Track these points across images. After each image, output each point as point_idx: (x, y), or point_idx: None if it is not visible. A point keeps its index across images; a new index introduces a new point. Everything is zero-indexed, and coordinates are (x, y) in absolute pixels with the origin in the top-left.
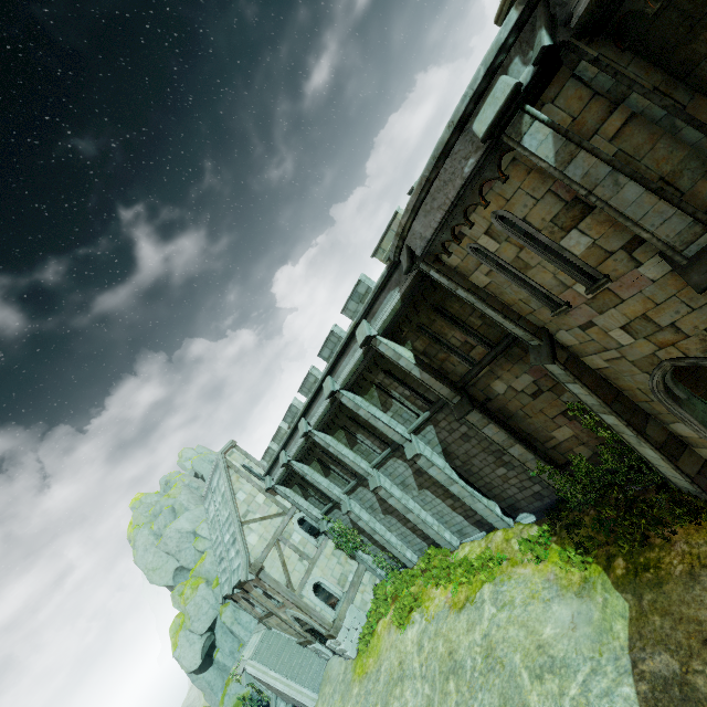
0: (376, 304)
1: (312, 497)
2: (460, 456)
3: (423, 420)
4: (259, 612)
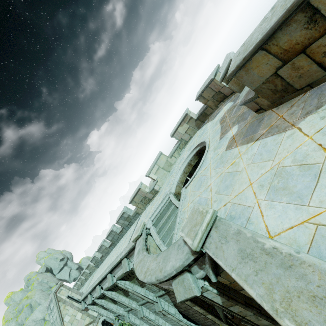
0: (131, 252)
1: (108, 309)
2: (182, 308)
3: (162, 294)
4: None
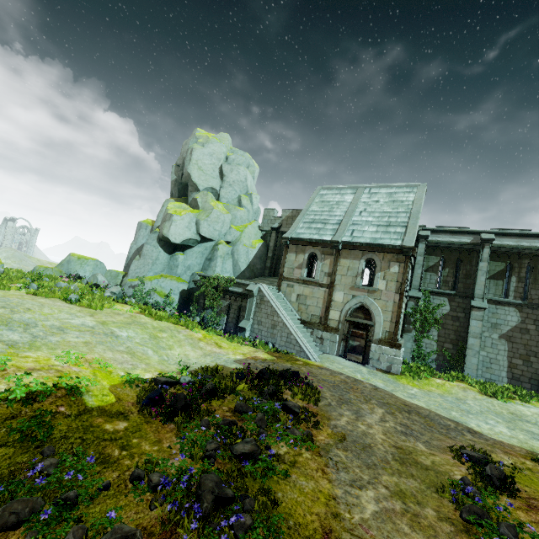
0: None
1: (436, 274)
2: None
3: None
4: (301, 274)
